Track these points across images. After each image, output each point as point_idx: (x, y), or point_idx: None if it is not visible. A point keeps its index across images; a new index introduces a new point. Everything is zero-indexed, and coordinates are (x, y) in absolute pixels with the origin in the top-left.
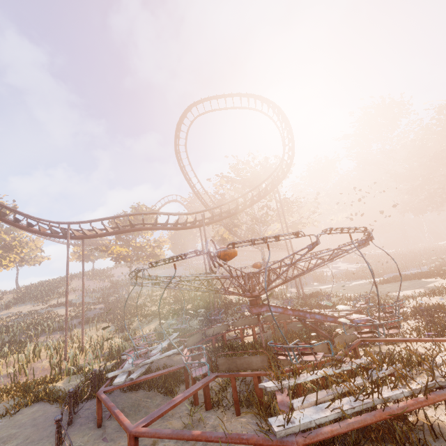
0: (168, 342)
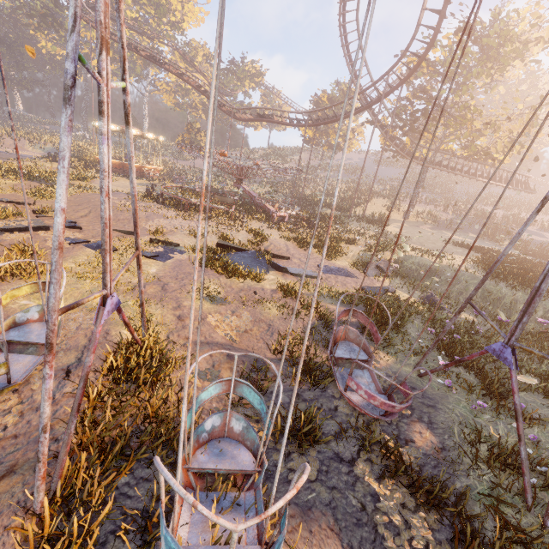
0: None
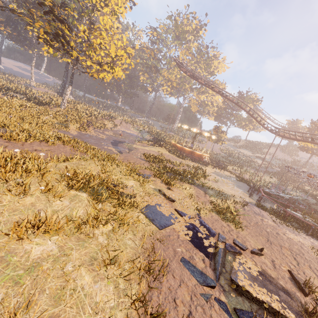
0: (291, 197)
